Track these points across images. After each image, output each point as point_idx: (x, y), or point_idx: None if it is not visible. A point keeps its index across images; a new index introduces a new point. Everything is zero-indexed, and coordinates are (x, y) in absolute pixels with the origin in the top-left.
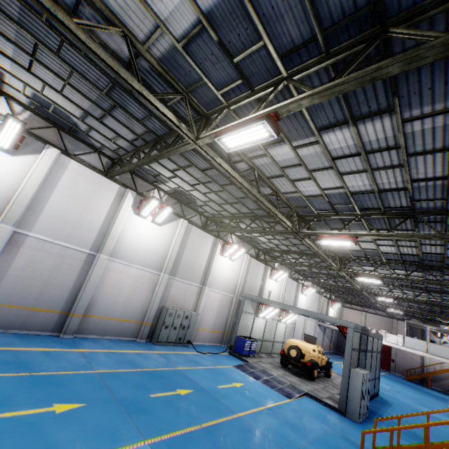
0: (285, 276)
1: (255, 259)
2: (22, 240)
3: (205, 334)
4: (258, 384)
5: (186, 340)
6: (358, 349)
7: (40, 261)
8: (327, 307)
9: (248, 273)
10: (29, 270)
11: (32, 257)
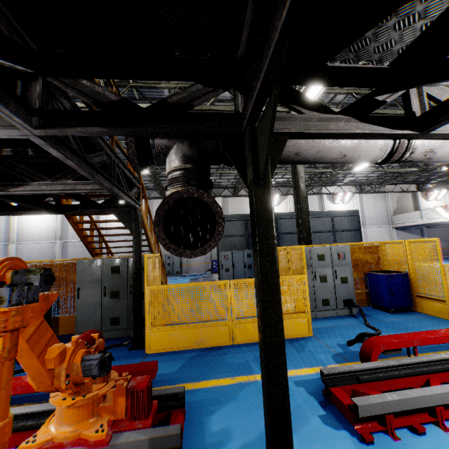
0: (288, 196)
1: (233, 197)
2: (67, 245)
3: (198, 266)
4: (183, 282)
5: (175, 272)
6: (240, 235)
7: (77, 250)
8: (415, 203)
9: (229, 211)
10: (74, 256)
11: (73, 250)
